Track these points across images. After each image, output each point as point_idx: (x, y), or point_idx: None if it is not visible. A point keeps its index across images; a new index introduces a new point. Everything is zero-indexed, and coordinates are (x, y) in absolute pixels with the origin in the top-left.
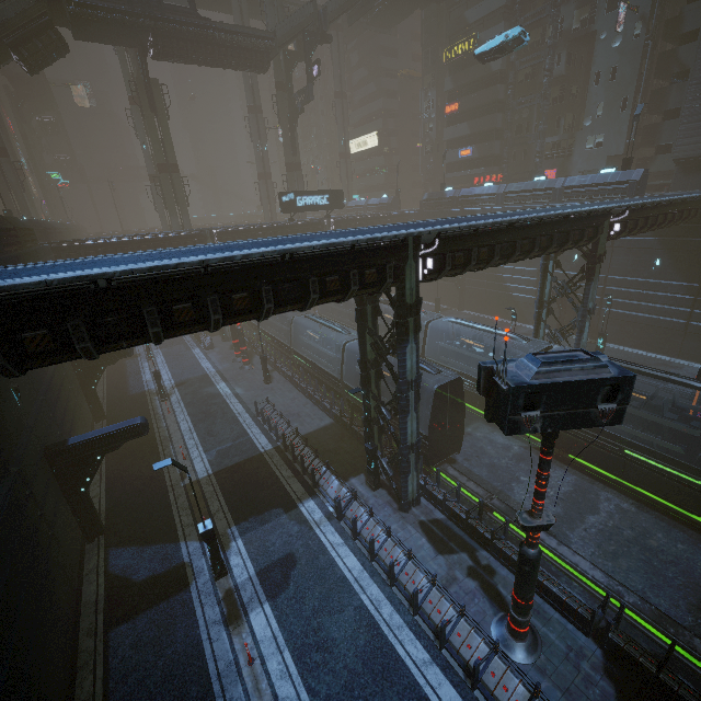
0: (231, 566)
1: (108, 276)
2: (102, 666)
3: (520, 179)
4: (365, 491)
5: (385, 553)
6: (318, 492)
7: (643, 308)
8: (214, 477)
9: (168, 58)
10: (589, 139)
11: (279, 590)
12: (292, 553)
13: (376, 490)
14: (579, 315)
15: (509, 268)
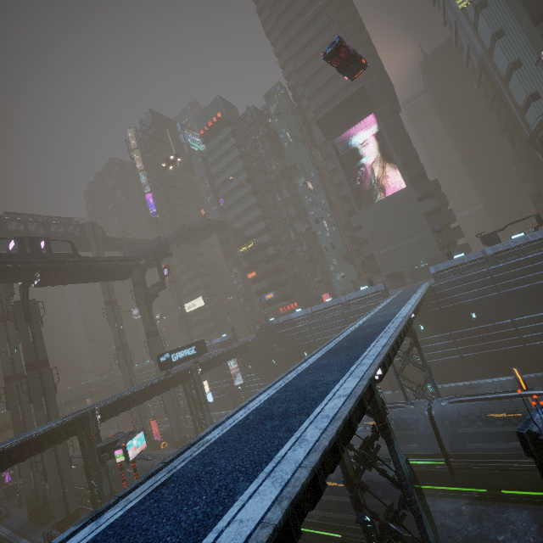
0: None
1: (304, 486)
2: None
3: (310, 302)
4: None
5: None
6: None
7: (432, 355)
8: None
9: (50, 284)
10: (337, 275)
11: None
12: None
13: None
14: (427, 373)
15: None
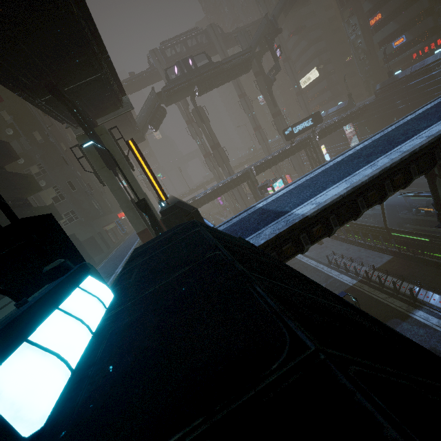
0: None
1: (363, 183)
2: None
3: None
4: None
5: None
6: (420, 304)
7: None
8: None
9: (204, 92)
10: None
11: None
12: (433, 348)
13: None
14: None
15: None
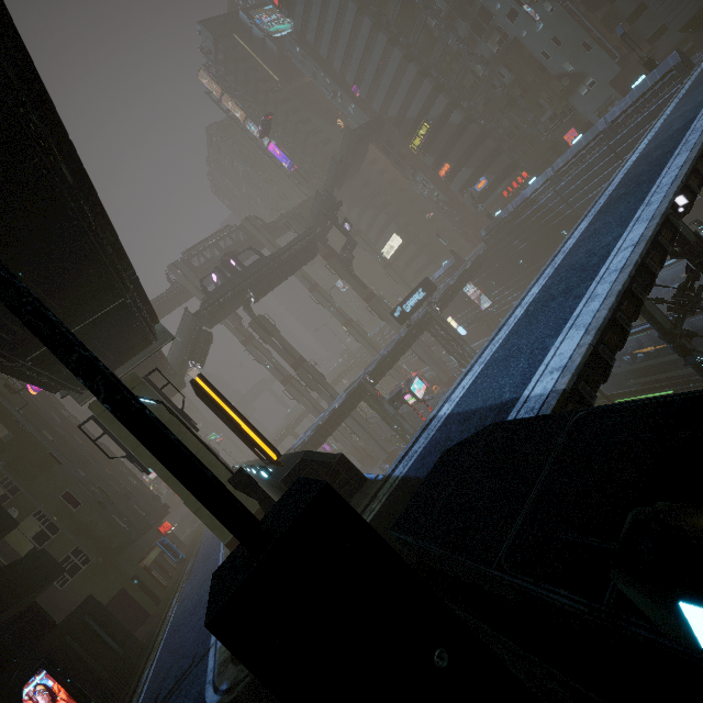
0: None
1: (606, 320)
2: None
3: (546, 160)
4: None
5: None
6: None
7: None
8: None
9: (262, 295)
10: (579, 89)
11: None
12: None
13: None
14: None
15: None
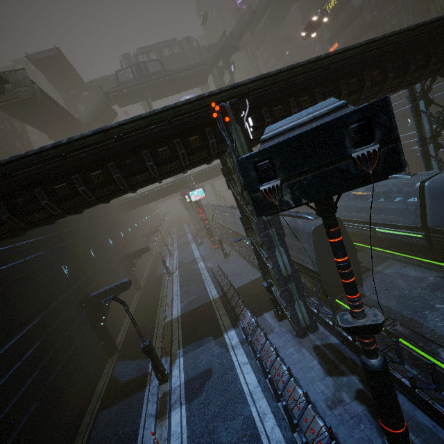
0: (172, 376)
1: None
2: (87, 435)
3: None
4: (273, 322)
5: (274, 371)
6: (238, 324)
7: None
8: (180, 317)
9: (158, 98)
10: None
11: (195, 396)
12: (211, 369)
13: (281, 320)
14: None
15: (409, 135)
